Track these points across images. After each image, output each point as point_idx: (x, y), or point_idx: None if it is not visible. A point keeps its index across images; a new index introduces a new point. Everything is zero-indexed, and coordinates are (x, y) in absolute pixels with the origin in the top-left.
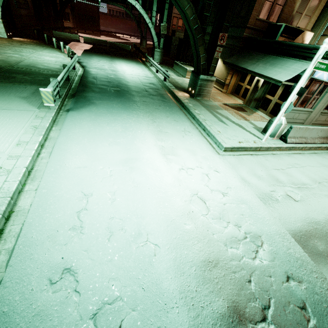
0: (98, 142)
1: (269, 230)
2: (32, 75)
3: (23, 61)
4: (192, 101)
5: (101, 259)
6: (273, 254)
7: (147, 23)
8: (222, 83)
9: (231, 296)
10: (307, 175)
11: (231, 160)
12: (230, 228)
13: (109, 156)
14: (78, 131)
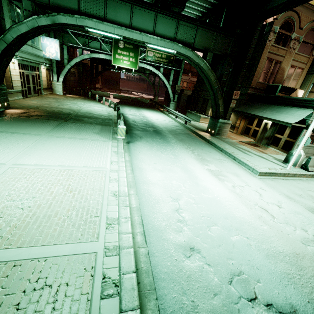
0: (162, 164)
1: None
2: (93, 118)
3: (82, 110)
4: (214, 138)
5: (212, 244)
6: None
7: (166, 85)
8: (232, 126)
9: None
10: None
11: (269, 181)
12: (299, 231)
13: (176, 174)
14: (144, 156)
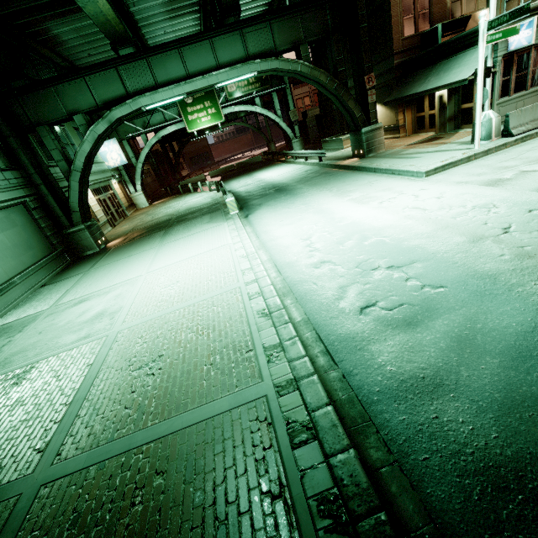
0: (290, 218)
1: (502, 197)
2: (197, 212)
3: (180, 210)
4: (365, 160)
5: (343, 253)
6: (510, 206)
7: (274, 120)
8: (395, 128)
9: (468, 234)
10: None
11: (437, 177)
12: (454, 210)
13: (307, 220)
14: (268, 220)
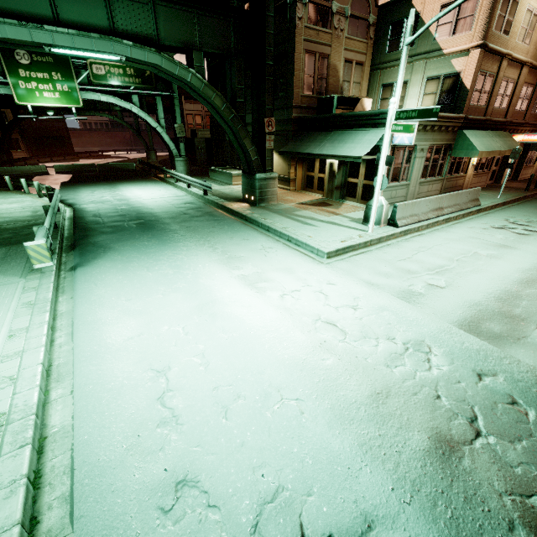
0: (144, 296)
1: (430, 331)
2: None
3: None
4: (257, 210)
5: (227, 447)
6: (449, 355)
7: (155, 128)
8: (286, 180)
9: (426, 423)
10: (439, 255)
11: (342, 265)
12: (383, 345)
13: (172, 309)
14: (105, 291)
